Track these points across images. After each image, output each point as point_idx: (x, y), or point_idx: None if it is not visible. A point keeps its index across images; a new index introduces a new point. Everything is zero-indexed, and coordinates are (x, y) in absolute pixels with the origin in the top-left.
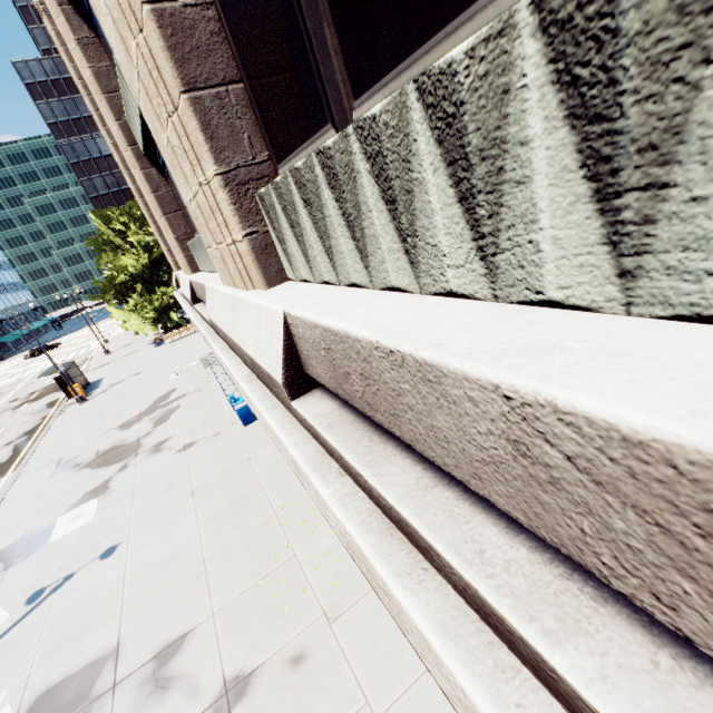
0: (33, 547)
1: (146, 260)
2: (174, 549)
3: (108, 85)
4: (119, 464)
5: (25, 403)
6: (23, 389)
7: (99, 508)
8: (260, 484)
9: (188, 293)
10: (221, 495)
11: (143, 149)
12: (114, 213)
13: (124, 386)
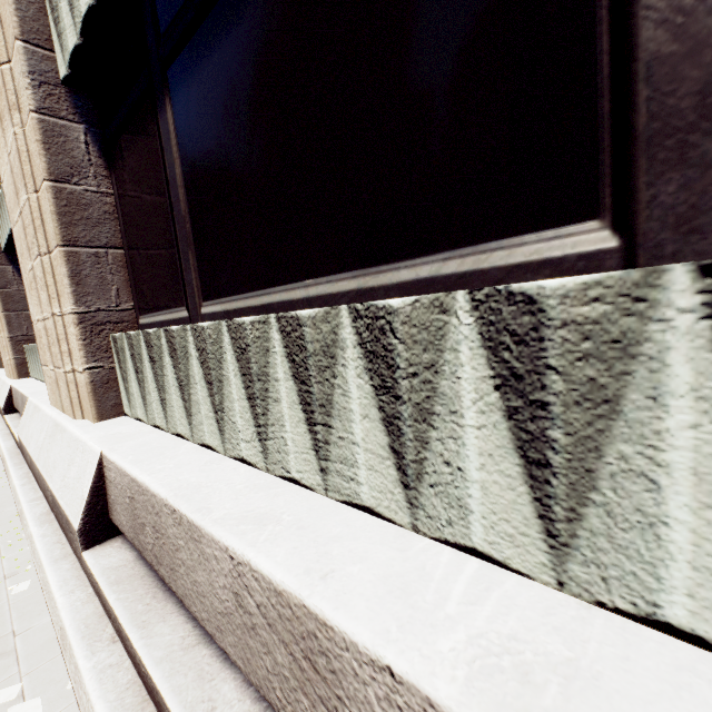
0: None
1: None
2: None
3: None
4: None
5: None
6: None
7: None
8: None
9: None
10: None
11: None
12: None
13: None
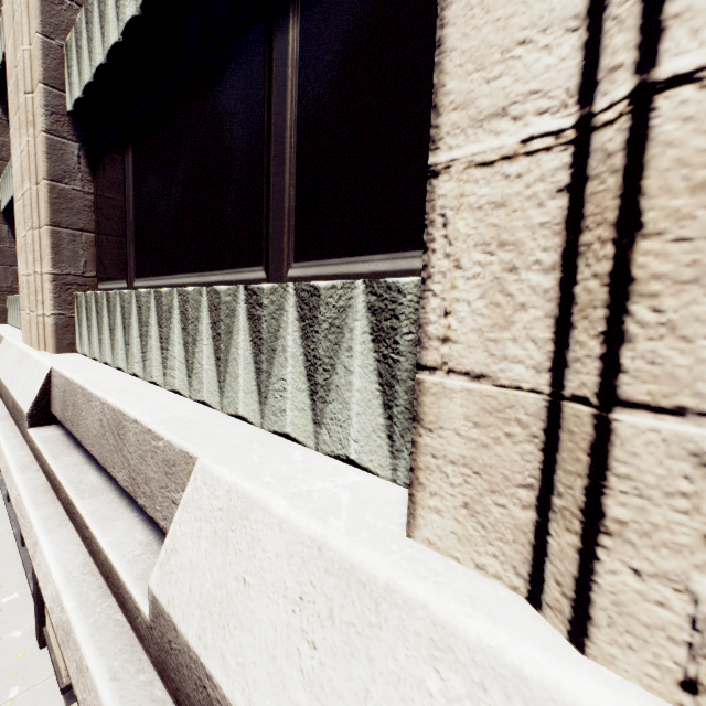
0: None
1: None
2: None
3: None
4: None
5: None
6: None
7: None
8: None
9: None
10: None
11: None
12: None
13: None
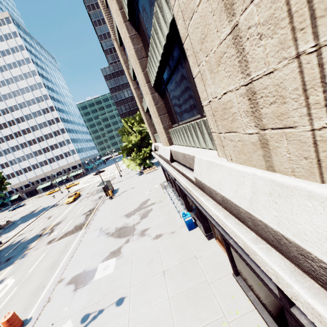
0: (87, 280)
1: (139, 137)
2: (156, 318)
3: (140, 55)
4: (125, 238)
5: (91, 195)
6: (91, 188)
7: (116, 265)
8: (206, 281)
9: (168, 156)
10: (181, 281)
11: (153, 83)
12: (129, 119)
13: (127, 193)
